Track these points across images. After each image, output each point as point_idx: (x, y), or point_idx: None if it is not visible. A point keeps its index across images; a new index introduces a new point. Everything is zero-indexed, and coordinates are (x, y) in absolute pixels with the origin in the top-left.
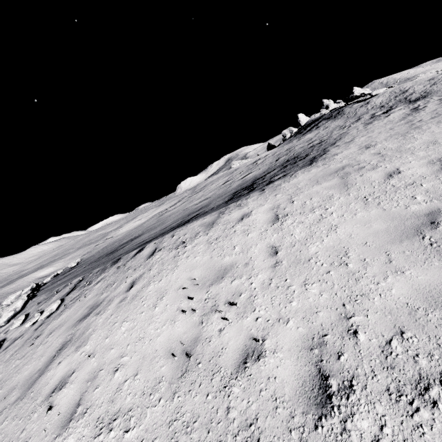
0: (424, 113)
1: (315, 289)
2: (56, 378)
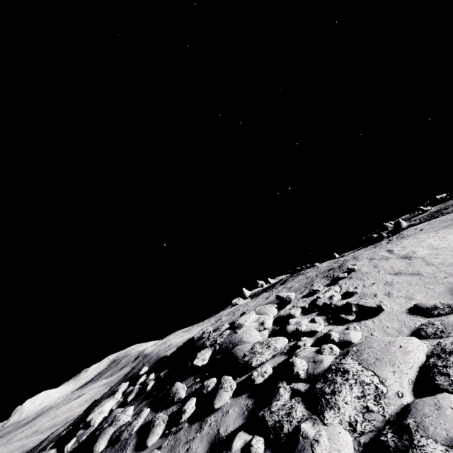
0: None
1: None
2: (426, 251)
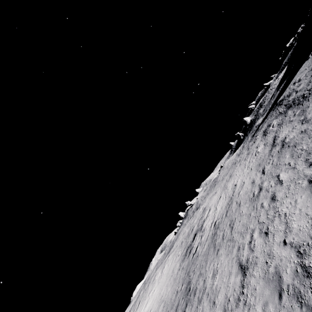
0: (191, 221)
1: (165, 276)
2: None
